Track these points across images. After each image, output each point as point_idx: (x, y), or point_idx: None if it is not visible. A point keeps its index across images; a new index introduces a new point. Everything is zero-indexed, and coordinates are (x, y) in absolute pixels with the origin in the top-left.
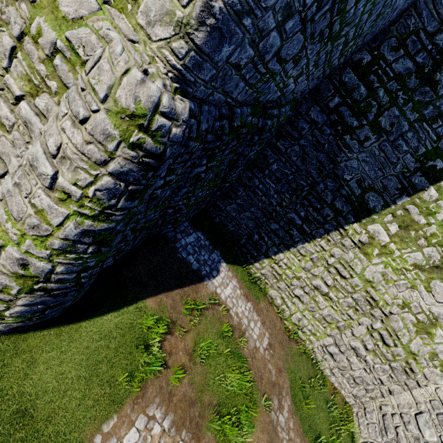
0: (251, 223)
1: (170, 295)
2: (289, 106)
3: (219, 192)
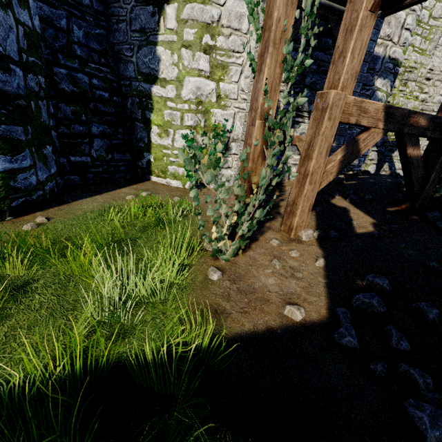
0: None
1: None
2: None
3: None
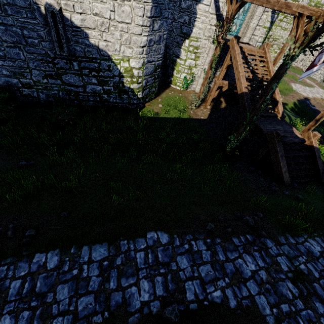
0: None
1: None
2: None
3: None
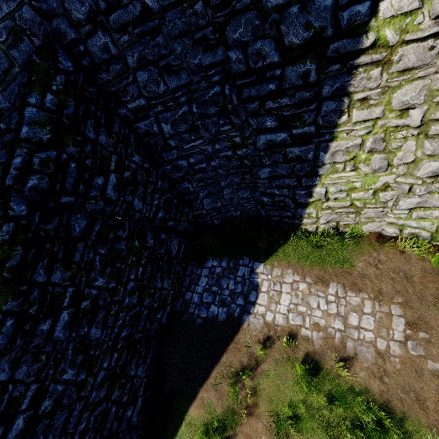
0: (243, 193)
1: (209, 384)
2: (33, 94)
3: (170, 222)
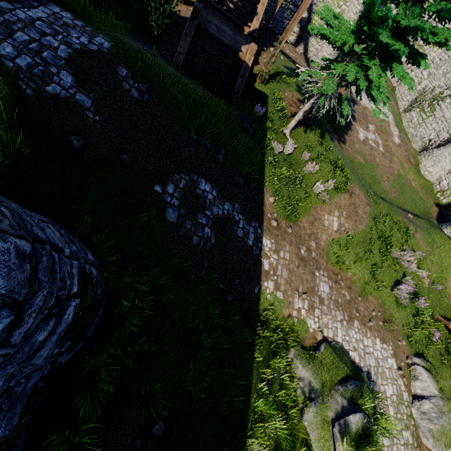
0: None
1: None
2: None
3: None
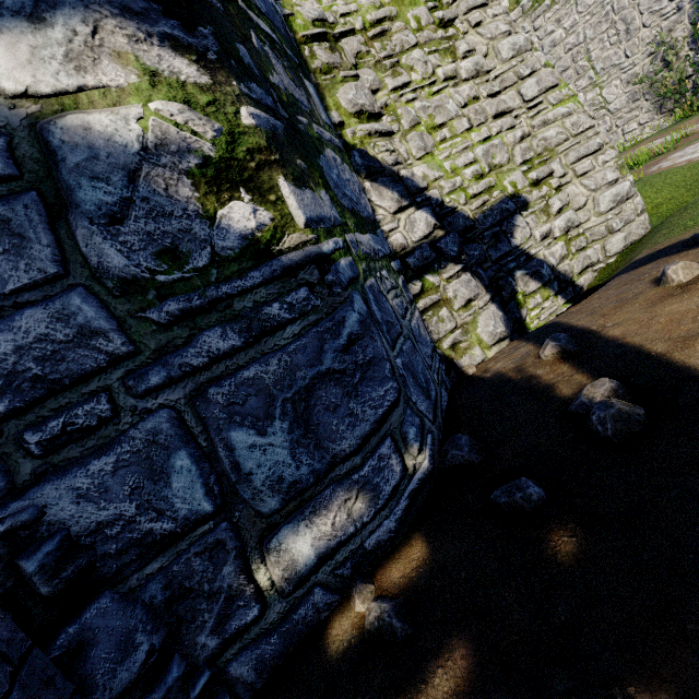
0: None
1: None
2: None
3: None
